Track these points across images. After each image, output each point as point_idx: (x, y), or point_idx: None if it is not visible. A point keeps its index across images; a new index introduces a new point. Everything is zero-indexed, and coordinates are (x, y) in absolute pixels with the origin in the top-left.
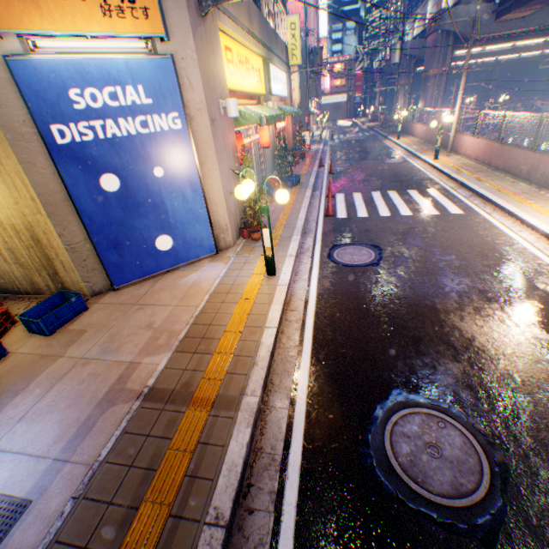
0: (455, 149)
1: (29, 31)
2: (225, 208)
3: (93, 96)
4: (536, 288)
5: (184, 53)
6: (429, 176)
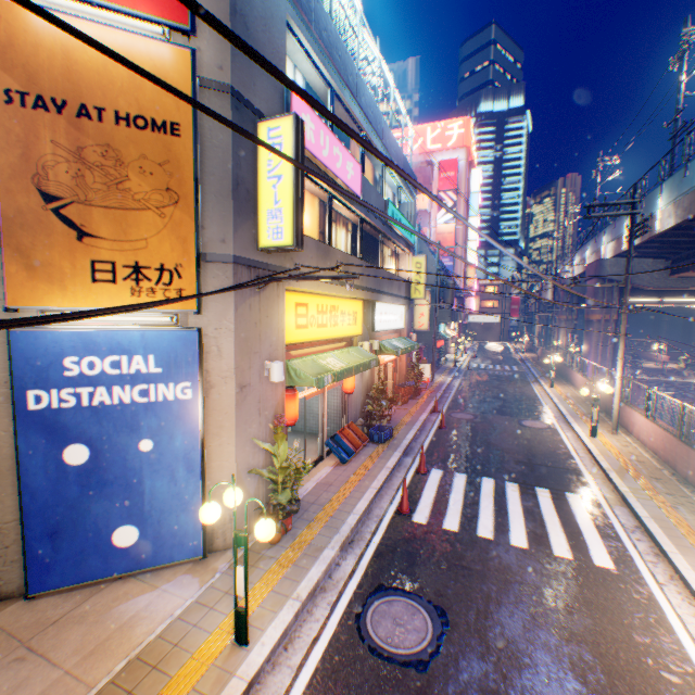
0: (624, 424)
1: (47, 306)
2: None
3: (93, 363)
4: None
5: (220, 323)
6: (577, 464)
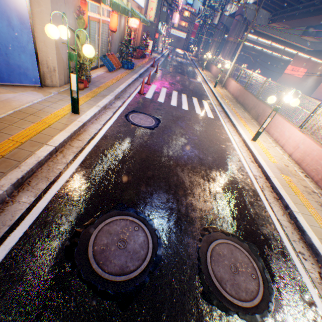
0: (226, 86)
1: None
2: (55, 53)
3: None
4: (227, 164)
5: None
6: (207, 94)
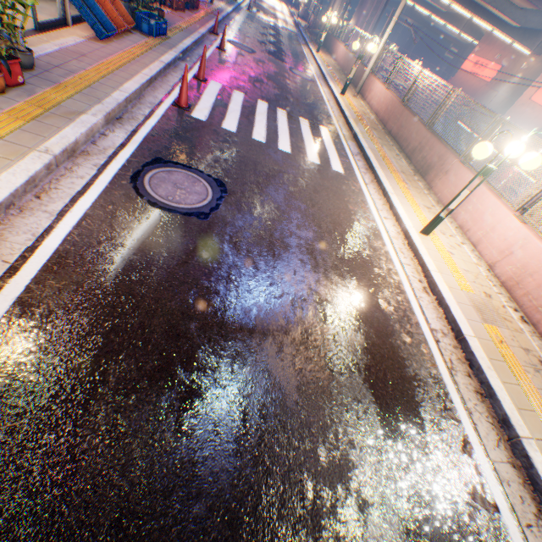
0: (363, 93)
1: None
2: None
3: None
4: (379, 308)
5: None
6: (329, 111)
